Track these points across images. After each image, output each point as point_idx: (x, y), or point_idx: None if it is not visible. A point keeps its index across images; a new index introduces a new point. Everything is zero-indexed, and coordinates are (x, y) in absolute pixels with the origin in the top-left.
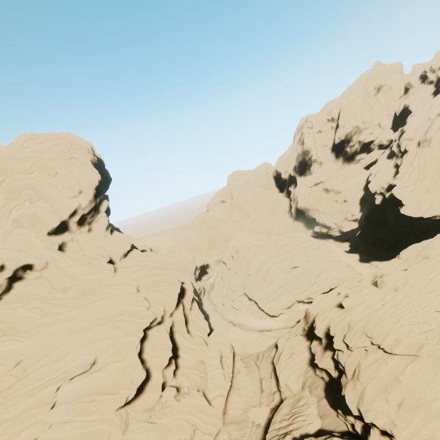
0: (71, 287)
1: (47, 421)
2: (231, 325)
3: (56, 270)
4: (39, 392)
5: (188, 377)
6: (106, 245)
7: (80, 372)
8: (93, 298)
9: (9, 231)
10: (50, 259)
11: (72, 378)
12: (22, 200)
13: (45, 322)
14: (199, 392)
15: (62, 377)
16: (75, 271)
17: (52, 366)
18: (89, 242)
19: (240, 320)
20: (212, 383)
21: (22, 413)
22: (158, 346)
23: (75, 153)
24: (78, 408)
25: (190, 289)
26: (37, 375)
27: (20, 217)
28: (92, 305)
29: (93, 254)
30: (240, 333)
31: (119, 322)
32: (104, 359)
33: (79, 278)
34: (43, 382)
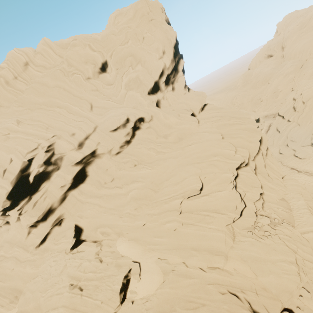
0: (170, 134)
1: (179, 221)
2: (294, 171)
3: (158, 122)
4: (169, 202)
5: (274, 210)
6: (187, 101)
7: (194, 194)
8: (187, 142)
9: (124, 94)
10: (153, 113)
11: (188, 197)
12: (126, 67)
13: (159, 158)
14: (290, 225)
15: (182, 196)
16: (170, 122)
17: (173, 187)
18: (174, 99)
19: (306, 167)
20: (299, 219)
21: (163, 212)
22: (248, 184)
23: (152, 15)
24: (197, 217)
25: (265, 137)
26: (165, 191)
27: (129, 81)
28: (188, 148)
29: (179, 109)
30: (309, 179)
31: (214, 161)
32: (209, 188)
33: (174, 127)
34: (170, 196)
